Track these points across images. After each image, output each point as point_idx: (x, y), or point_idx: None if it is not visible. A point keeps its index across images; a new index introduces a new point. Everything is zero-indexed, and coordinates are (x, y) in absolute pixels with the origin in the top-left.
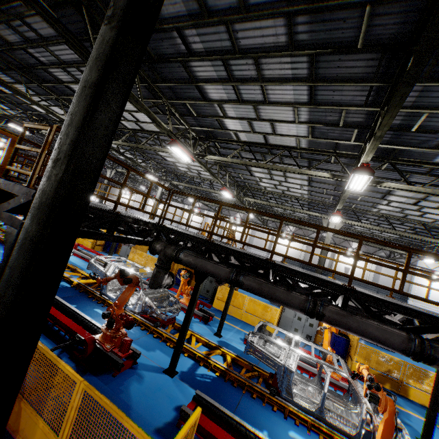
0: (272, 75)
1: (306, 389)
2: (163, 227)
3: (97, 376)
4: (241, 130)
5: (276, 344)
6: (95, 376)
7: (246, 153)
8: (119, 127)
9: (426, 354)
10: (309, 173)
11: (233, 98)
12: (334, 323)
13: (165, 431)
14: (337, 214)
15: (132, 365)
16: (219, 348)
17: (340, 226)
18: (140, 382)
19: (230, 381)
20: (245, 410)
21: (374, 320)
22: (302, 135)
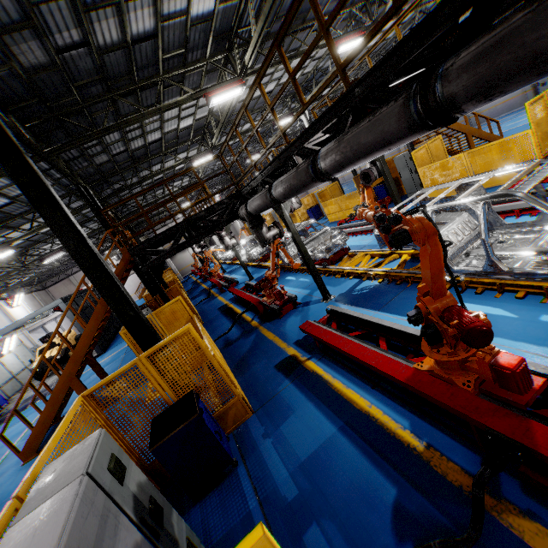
0: None
1: (528, 239)
2: (241, 191)
3: (270, 322)
4: None
5: (453, 208)
6: (269, 323)
7: None
8: (206, 123)
9: (439, 101)
10: None
11: (150, 1)
12: (338, 168)
13: (302, 341)
14: None
15: (294, 306)
16: (393, 252)
17: None
18: (298, 315)
19: (396, 281)
20: (397, 303)
21: (367, 117)
22: None
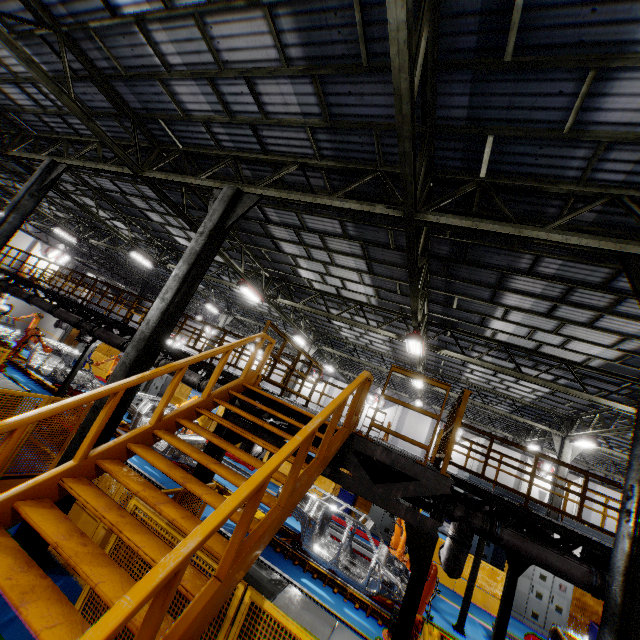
0: (627, 311)
1: None
2: None
3: None
4: (508, 332)
5: None
6: None
7: (485, 348)
8: (298, 284)
9: None
10: (603, 402)
11: (538, 310)
12: None
13: None
14: (592, 440)
15: None
16: None
17: (580, 450)
18: None
19: None
20: None
21: None
22: (602, 357)
